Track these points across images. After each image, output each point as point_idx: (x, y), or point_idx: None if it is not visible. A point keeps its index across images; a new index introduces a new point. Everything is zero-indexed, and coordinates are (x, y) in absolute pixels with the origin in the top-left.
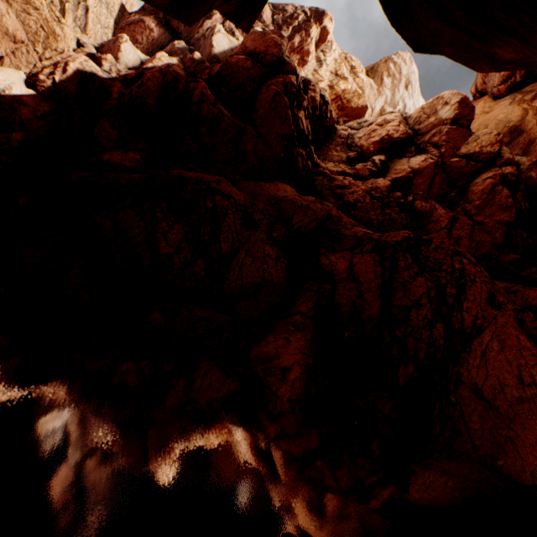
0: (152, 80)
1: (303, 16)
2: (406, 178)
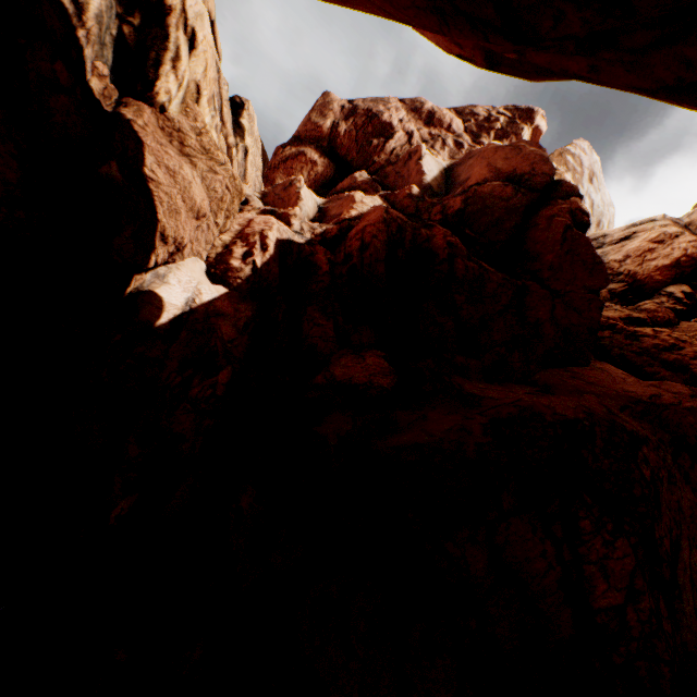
0: (377, 235)
1: (502, 117)
2: None
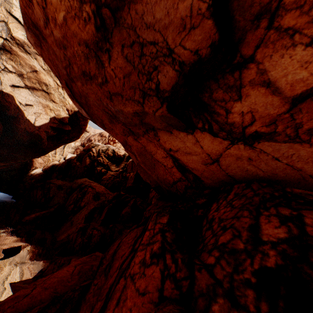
0: (64, 162)
1: None
2: (126, 167)
